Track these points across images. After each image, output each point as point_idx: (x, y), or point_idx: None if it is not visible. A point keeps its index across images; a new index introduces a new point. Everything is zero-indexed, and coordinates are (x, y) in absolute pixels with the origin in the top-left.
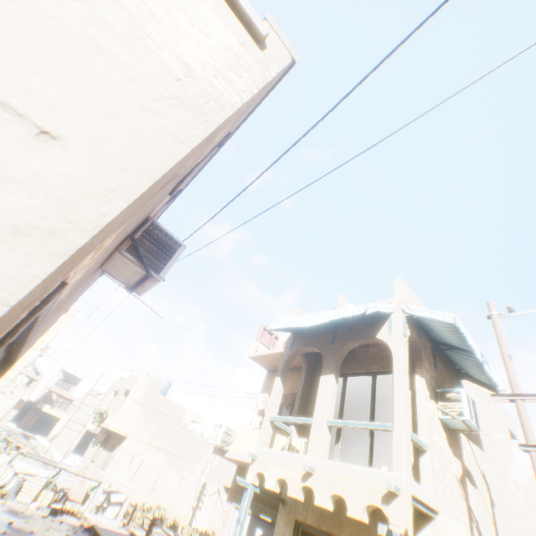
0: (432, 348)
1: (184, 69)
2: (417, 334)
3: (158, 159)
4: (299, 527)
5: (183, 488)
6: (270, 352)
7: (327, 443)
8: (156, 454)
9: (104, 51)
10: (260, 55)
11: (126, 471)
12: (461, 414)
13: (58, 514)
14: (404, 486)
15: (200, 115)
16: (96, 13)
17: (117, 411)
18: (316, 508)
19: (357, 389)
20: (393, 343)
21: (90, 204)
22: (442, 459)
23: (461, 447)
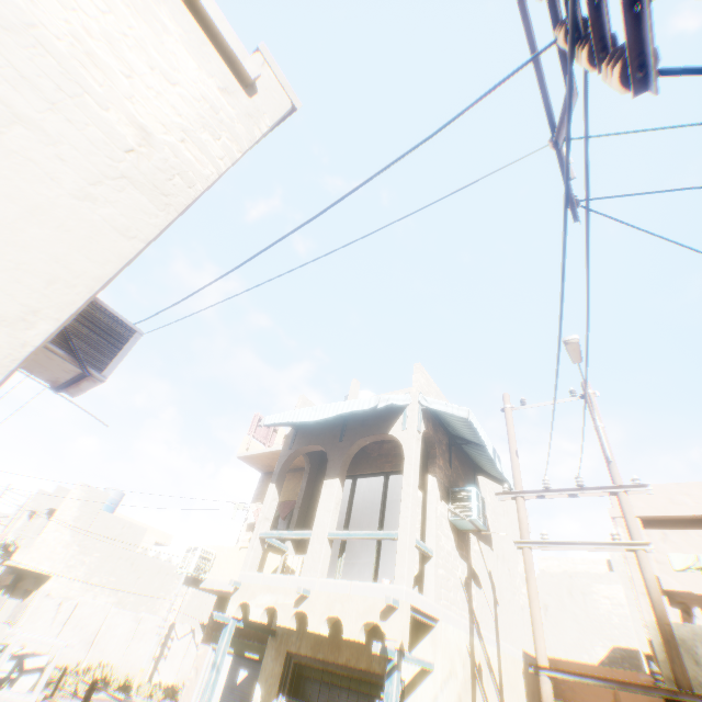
0: (449, 443)
1: (139, 134)
2: (434, 429)
3: (100, 263)
4: (291, 659)
5: (141, 635)
6: (266, 450)
7: (327, 559)
8: (99, 594)
9: (22, 118)
10: (247, 103)
11: (51, 624)
12: (471, 514)
13: None
14: (403, 598)
15: (160, 197)
16: (10, 62)
17: (35, 541)
18: (312, 635)
19: (370, 490)
20: (406, 441)
21: (6, 333)
22: (448, 563)
23: (470, 548)
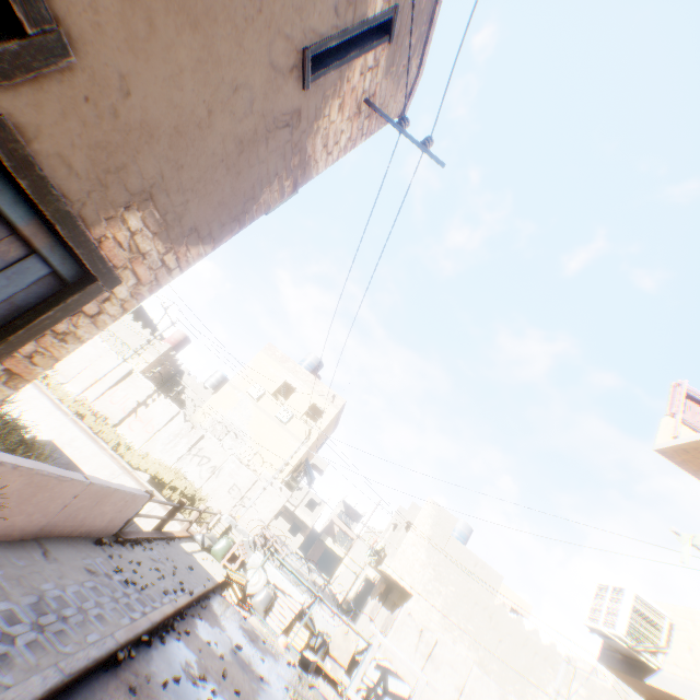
0: None
1: None
2: None
3: None
4: None
5: None
6: None
7: None
8: (457, 640)
9: None
10: None
11: (413, 651)
12: None
13: (309, 670)
14: None
15: None
16: None
17: (396, 550)
18: None
19: None
20: None
21: None
22: None
23: None
